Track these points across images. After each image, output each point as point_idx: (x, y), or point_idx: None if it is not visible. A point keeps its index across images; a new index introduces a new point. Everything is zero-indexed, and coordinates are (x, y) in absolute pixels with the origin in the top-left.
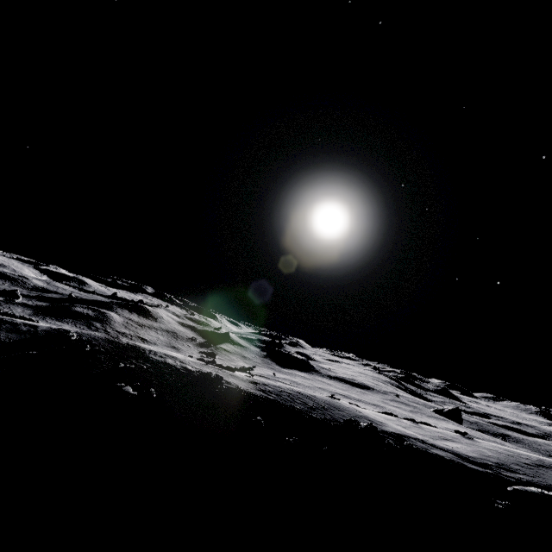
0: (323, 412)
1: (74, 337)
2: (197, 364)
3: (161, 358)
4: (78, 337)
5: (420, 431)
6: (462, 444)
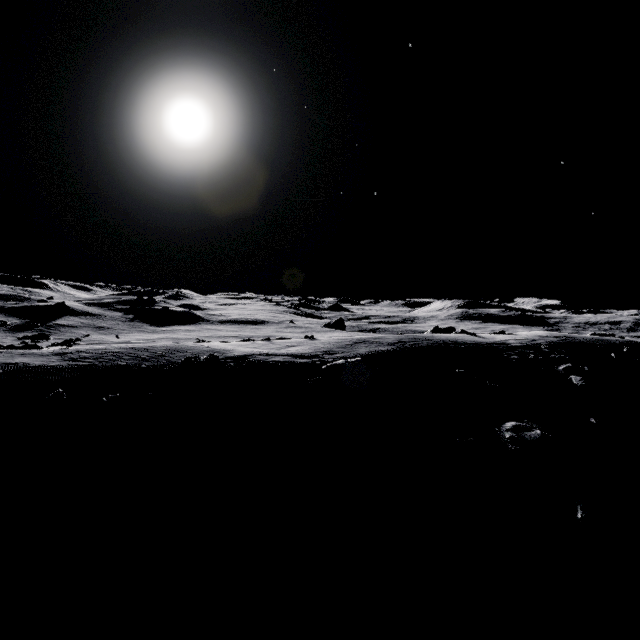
0: (159, 360)
1: None
2: None
3: None
4: None
5: (270, 347)
6: (304, 346)
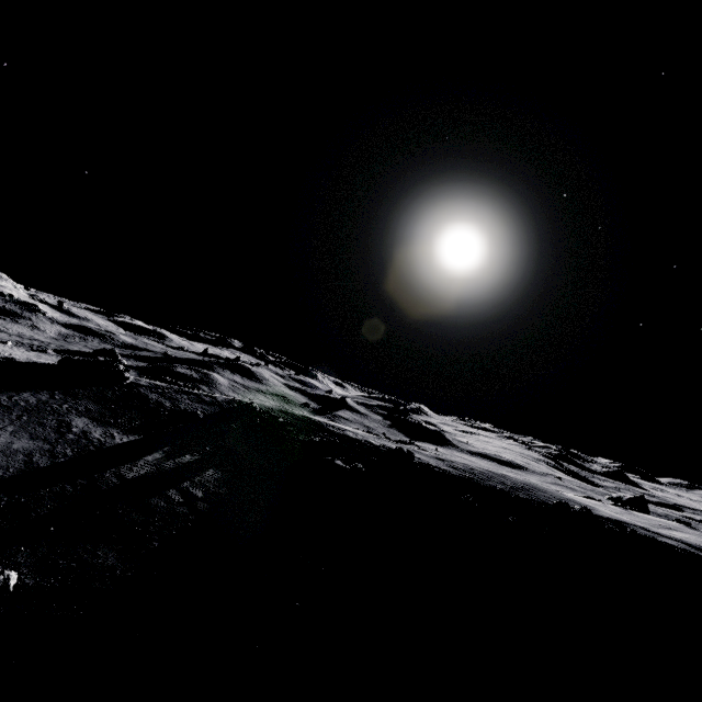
0: (527, 493)
1: (258, 409)
2: (373, 438)
3: (341, 431)
4: (261, 409)
5: (635, 518)
6: (690, 534)
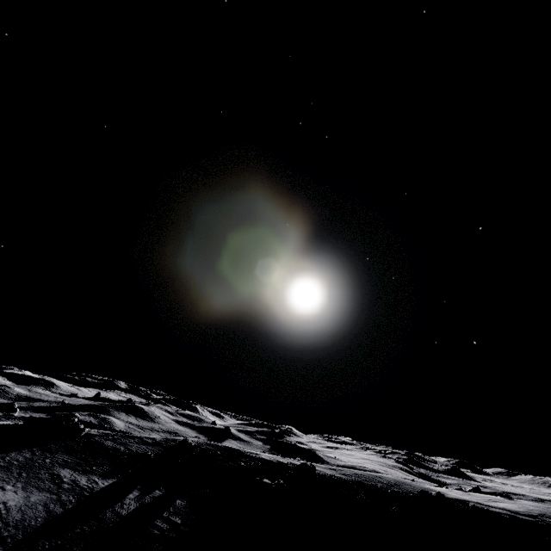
0: (399, 487)
1: (193, 444)
2: (280, 458)
3: (256, 455)
4: (194, 443)
5: (473, 497)
6: (509, 503)
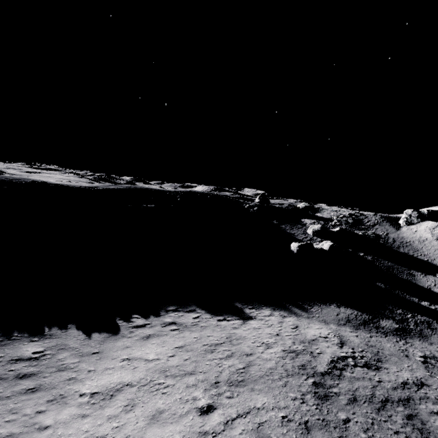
0: (19, 180)
1: None
2: None
3: None
4: None
5: (71, 183)
6: (87, 184)
